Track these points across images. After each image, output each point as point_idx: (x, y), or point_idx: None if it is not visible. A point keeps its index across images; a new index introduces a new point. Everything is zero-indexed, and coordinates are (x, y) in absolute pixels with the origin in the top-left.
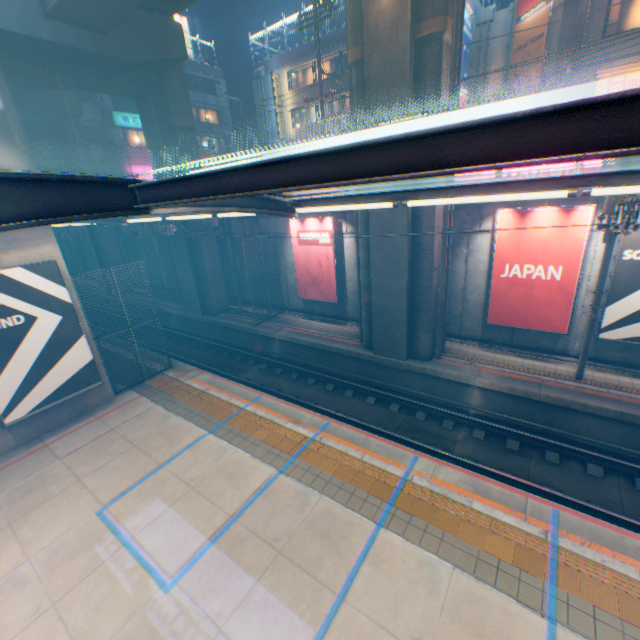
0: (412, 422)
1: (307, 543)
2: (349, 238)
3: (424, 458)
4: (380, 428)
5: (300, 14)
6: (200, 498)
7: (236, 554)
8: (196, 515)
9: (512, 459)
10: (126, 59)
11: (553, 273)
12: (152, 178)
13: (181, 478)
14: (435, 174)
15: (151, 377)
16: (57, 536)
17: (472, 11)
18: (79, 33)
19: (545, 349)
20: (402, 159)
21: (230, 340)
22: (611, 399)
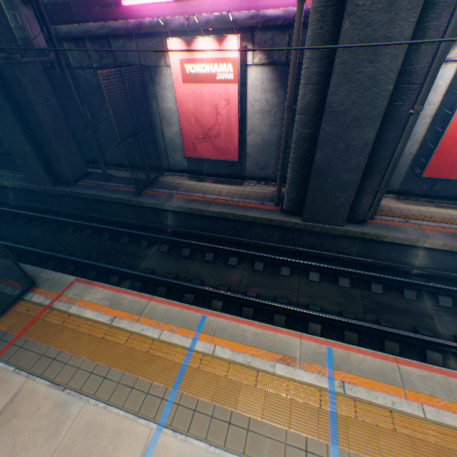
0: (373, 298)
1: None
2: (256, 72)
3: None
4: (360, 322)
5: None
6: None
7: None
8: None
9: None
10: None
11: None
12: None
13: None
14: None
15: (1, 314)
16: None
17: None
18: None
19: None
20: None
21: (104, 215)
22: None
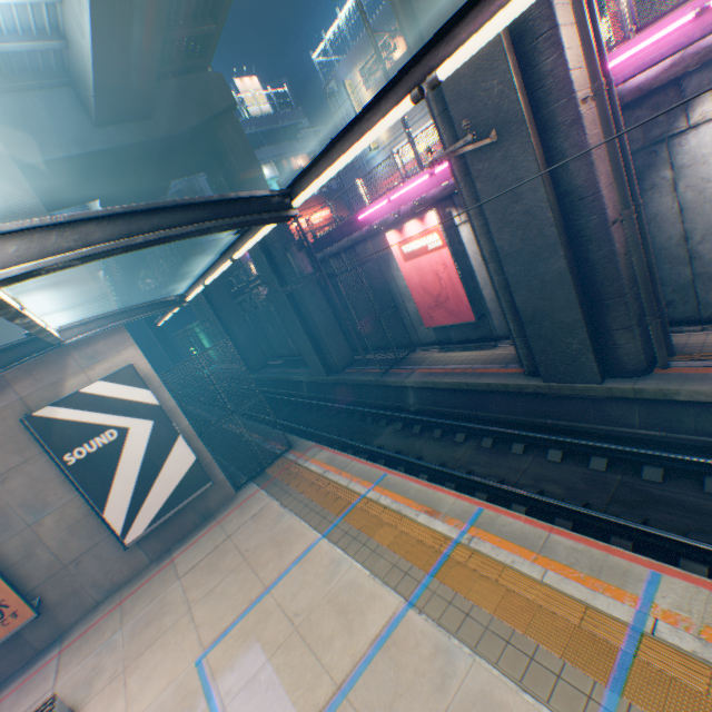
0: (638, 488)
1: None
2: (466, 228)
3: (674, 579)
4: (576, 507)
5: None
6: (303, 648)
7: None
8: (295, 679)
9: None
10: (175, 134)
11: None
12: None
13: (284, 611)
14: None
15: (271, 463)
16: (156, 694)
17: None
18: (127, 129)
19: None
20: None
21: (359, 399)
22: None
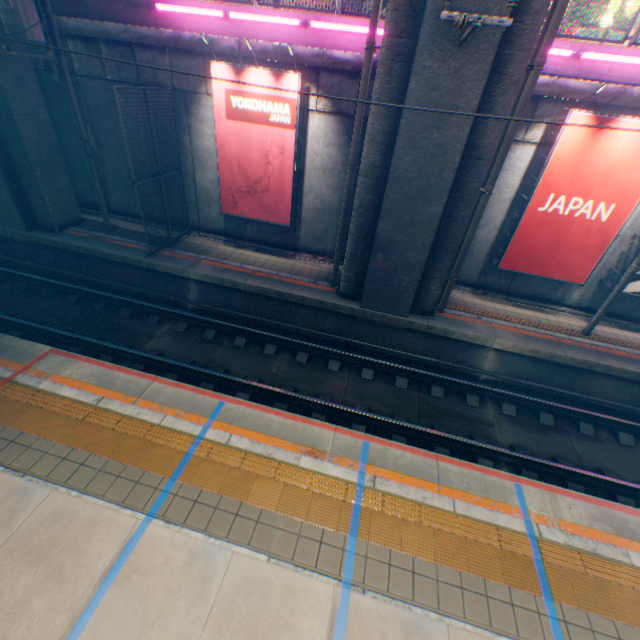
0: (432, 402)
1: None
2: (319, 121)
3: (529, 487)
4: (411, 424)
5: None
6: None
7: None
8: None
9: (555, 439)
10: None
11: (601, 212)
12: None
13: None
14: None
15: None
16: None
17: None
18: None
19: (542, 298)
20: None
21: (99, 278)
22: (625, 358)
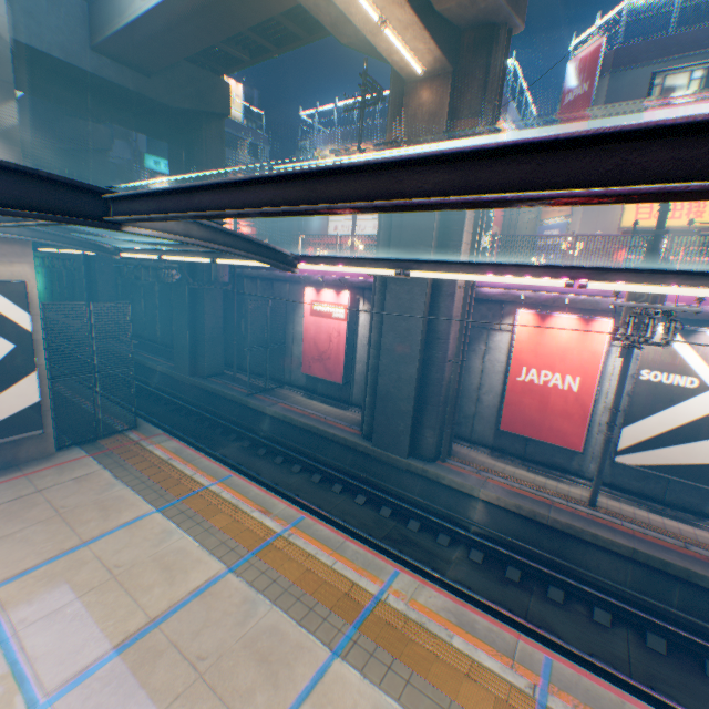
0: (403, 531)
1: (239, 667)
2: (365, 316)
3: (406, 574)
4: (364, 533)
5: (348, 97)
6: (120, 591)
7: (144, 672)
8: (108, 613)
9: (511, 591)
10: (166, 103)
11: (570, 383)
12: None
13: (104, 562)
14: (390, 204)
15: (108, 435)
16: None
17: (515, 128)
18: (122, 70)
19: (559, 467)
20: (364, 189)
21: (215, 408)
22: (625, 532)
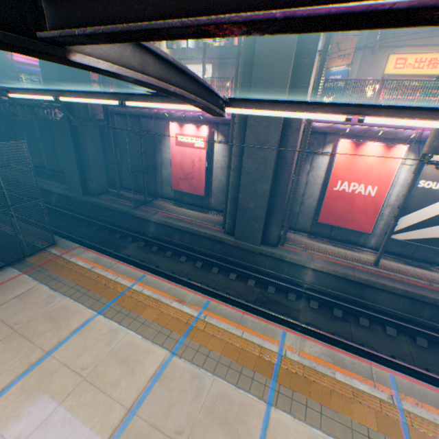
0: (266, 295)
1: (209, 433)
2: (219, 145)
3: (291, 333)
4: (245, 302)
5: None
6: (94, 391)
7: None
8: (91, 412)
9: (339, 324)
10: None
11: (370, 191)
12: (33, 66)
13: (71, 368)
14: None
15: (33, 254)
16: None
17: None
18: None
19: (352, 242)
20: None
21: (109, 219)
22: (398, 280)
